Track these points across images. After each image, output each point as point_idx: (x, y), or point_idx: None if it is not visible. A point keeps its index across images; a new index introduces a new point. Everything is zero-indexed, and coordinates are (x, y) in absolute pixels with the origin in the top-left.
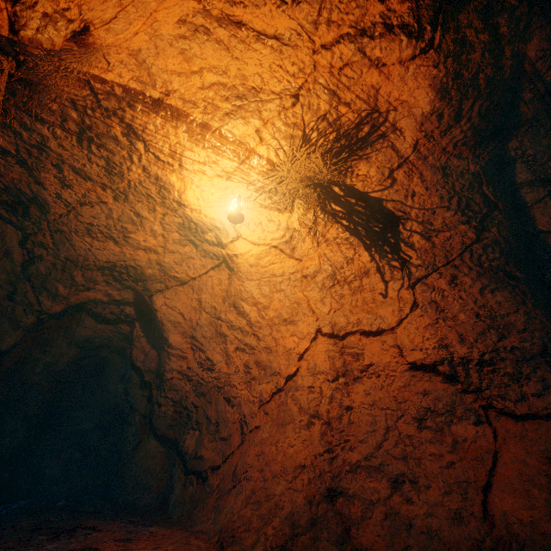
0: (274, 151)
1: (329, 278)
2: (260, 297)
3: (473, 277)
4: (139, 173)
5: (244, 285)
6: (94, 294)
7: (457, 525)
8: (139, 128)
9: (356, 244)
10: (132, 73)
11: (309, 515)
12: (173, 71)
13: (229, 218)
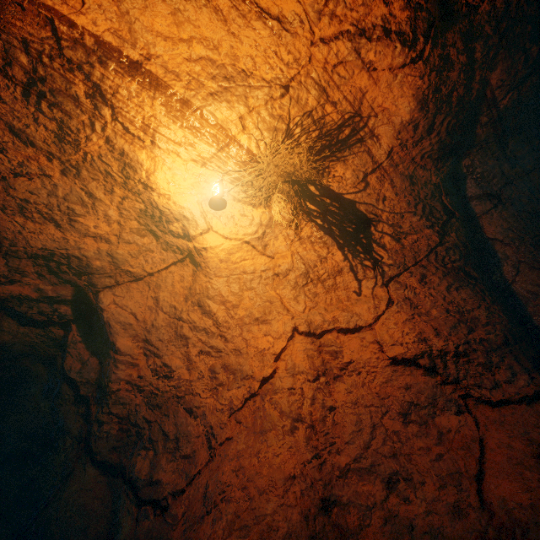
0: (255, 142)
1: (302, 276)
2: (229, 295)
3: (440, 276)
4: (100, 144)
5: (211, 282)
6: (19, 288)
7: (458, 519)
8: (108, 91)
9: (330, 243)
10: (109, 23)
11: (307, 533)
12: (159, 33)
13: (200, 208)
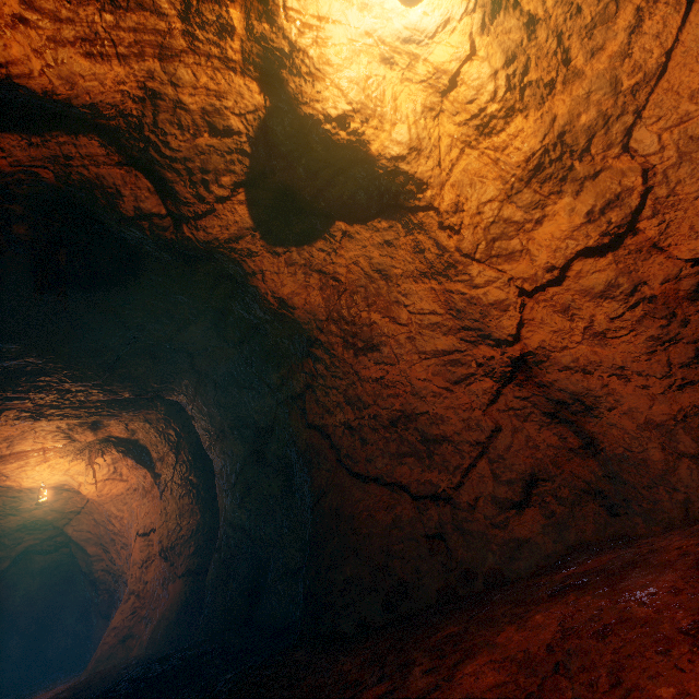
0: (57, 442)
1: (144, 490)
2: (117, 512)
3: (177, 489)
4: None
5: (105, 507)
6: (27, 543)
7: None
8: None
9: (142, 467)
10: None
11: (109, 654)
12: None
13: (67, 476)
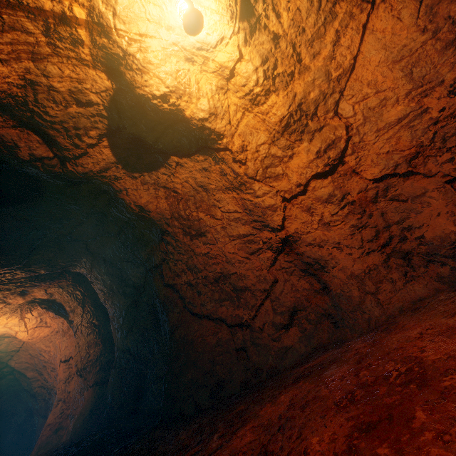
0: None
1: (63, 331)
2: (45, 348)
3: (85, 329)
4: None
5: (37, 345)
6: None
7: None
8: None
9: (60, 317)
10: None
11: (46, 442)
12: None
13: (7, 328)
